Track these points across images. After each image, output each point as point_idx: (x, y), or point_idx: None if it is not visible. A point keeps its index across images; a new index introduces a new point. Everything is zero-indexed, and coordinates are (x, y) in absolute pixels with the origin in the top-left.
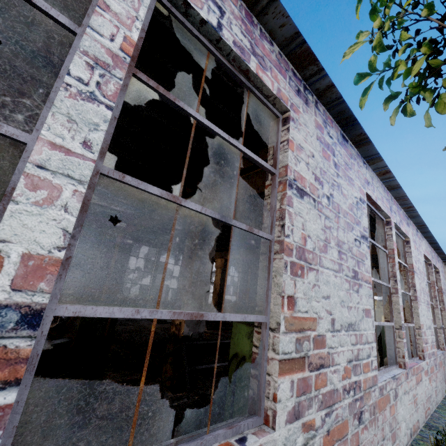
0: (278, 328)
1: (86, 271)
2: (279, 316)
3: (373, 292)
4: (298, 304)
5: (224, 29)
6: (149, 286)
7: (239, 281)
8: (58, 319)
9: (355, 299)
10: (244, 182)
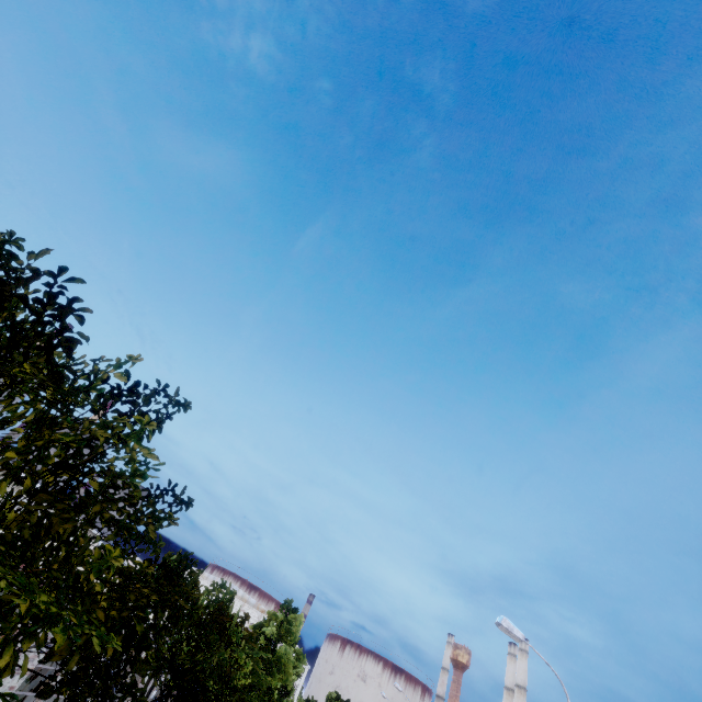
0: None
1: None
2: None
3: None
4: None
5: None
6: None
7: None
8: None
9: (8, 680)
10: None
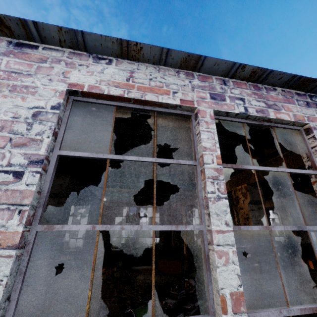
0: None
1: (168, 233)
2: None
3: None
4: None
5: (248, 108)
6: None
7: (280, 222)
8: (193, 287)
9: None
10: (273, 164)
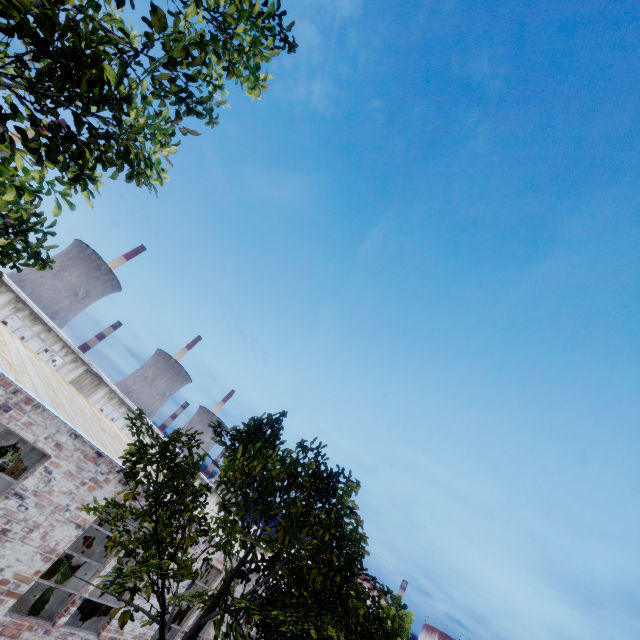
0: (204, 639)
1: None
2: (205, 636)
3: None
4: (210, 634)
5: None
6: None
7: None
8: None
9: None
10: None
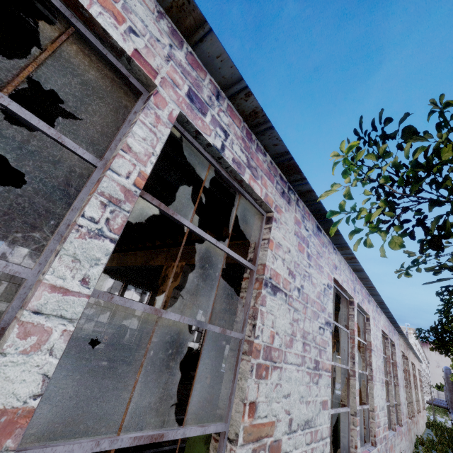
0: (236, 440)
1: None
2: (239, 426)
3: (335, 356)
4: (259, 409)
5: (226, 149)
6: (106, 323)
7: None
8: None
9: (314, 392)
10: None
